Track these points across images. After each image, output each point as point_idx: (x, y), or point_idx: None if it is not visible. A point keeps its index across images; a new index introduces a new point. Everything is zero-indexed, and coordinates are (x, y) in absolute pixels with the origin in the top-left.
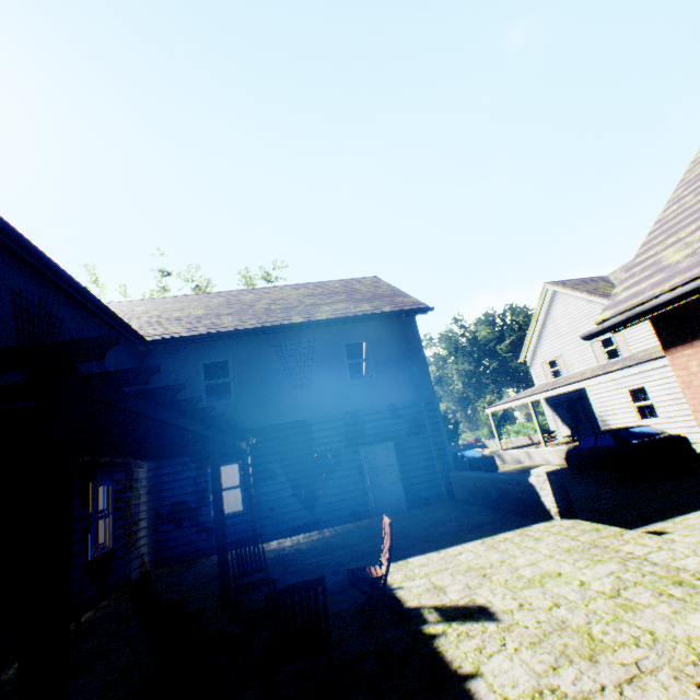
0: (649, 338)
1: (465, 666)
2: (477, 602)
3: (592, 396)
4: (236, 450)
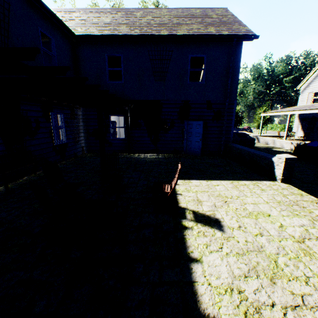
0: None
1: (195, 253)
2: (216, 216)
3: None
4: (123, 109)
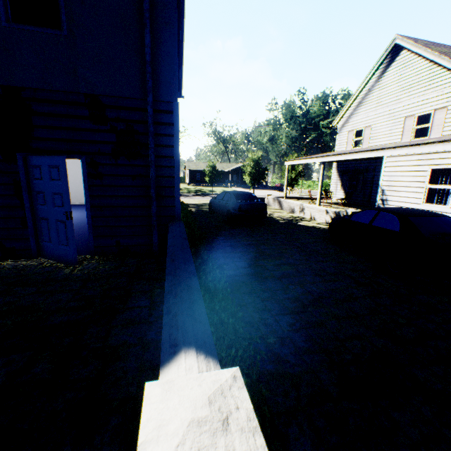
0: None
1: None
2: None
3: (386, 168)
4: None
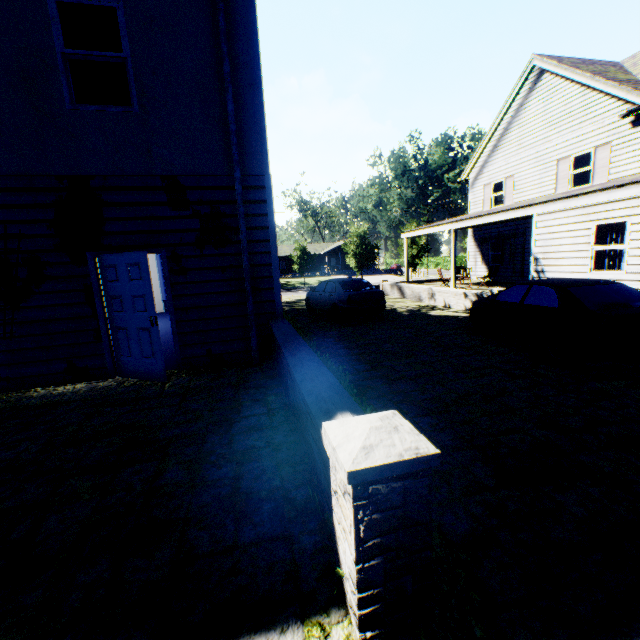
0: None
1: None
2: None
3: (537, 230)
4: None
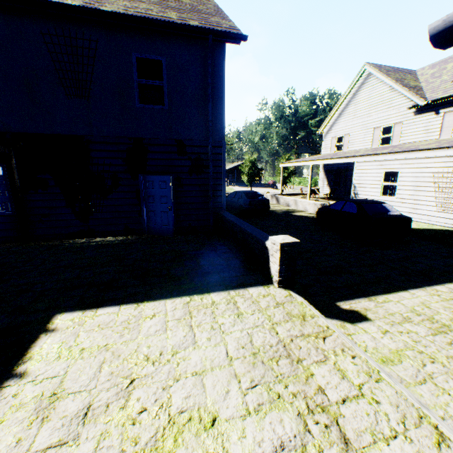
0: (420, 133)
1: None
2: None
3: (356, 171)
4: None
